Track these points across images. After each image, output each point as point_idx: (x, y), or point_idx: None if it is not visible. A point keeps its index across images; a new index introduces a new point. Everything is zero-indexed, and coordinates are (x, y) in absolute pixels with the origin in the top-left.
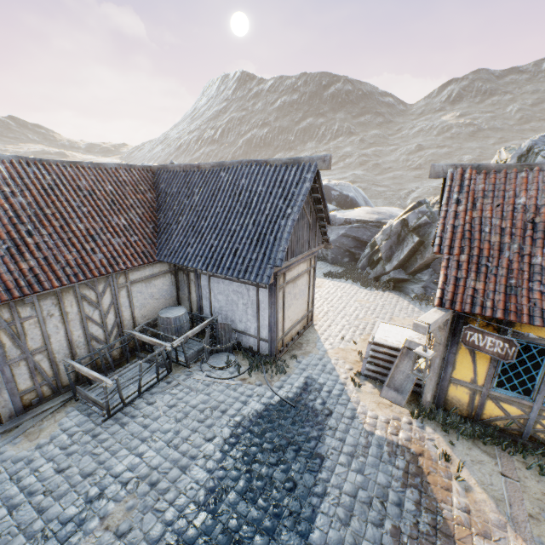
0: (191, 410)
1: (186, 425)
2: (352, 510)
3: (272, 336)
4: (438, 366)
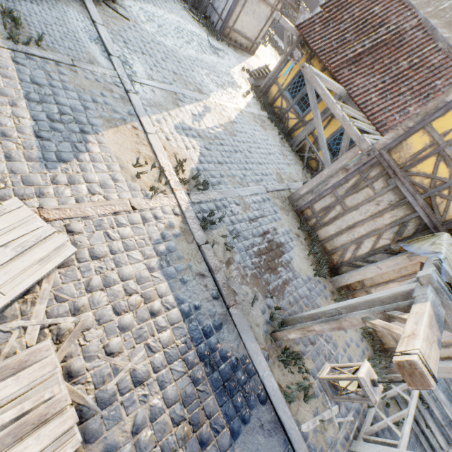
0: (168, 4)
1: (163, 3)
2: (202, 62)
3: (227, 19)
4: (276, 69)
